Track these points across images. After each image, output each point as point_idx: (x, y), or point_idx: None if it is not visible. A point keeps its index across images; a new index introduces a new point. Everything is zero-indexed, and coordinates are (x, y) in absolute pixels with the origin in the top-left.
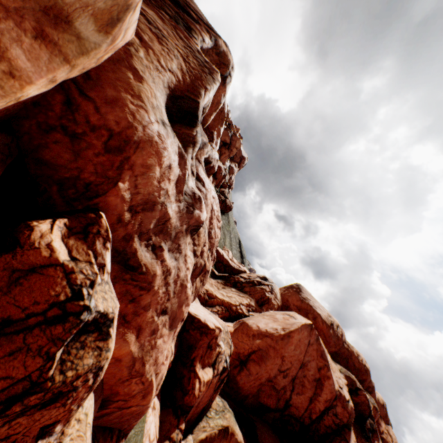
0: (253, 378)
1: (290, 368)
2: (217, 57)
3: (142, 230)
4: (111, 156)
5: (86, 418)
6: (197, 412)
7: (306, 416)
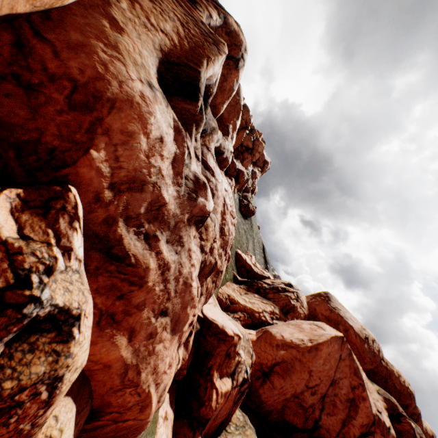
0: (277, 392)
1: (319, 384)
2: (228, 38)
3: (130, 214)
4: (77, 114)
5: (59, 435)
6: (215, 426)
7: None
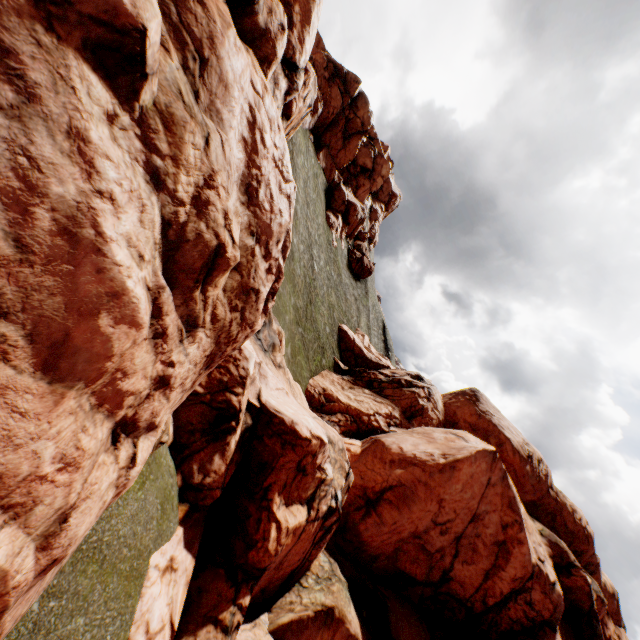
0: (387, 529)
1: (453, 520)
2: None
3: None
4: None
5: None
6: (280, 578)
7: (477, 599)
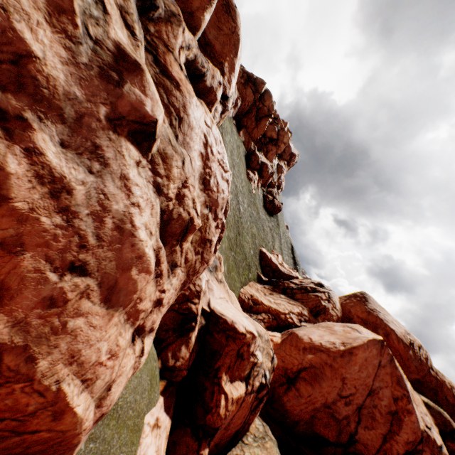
0: (304, 401)
1: (354, 394)
2: None
3: None
4: None
5: None
6: (228, 436)
7: None
